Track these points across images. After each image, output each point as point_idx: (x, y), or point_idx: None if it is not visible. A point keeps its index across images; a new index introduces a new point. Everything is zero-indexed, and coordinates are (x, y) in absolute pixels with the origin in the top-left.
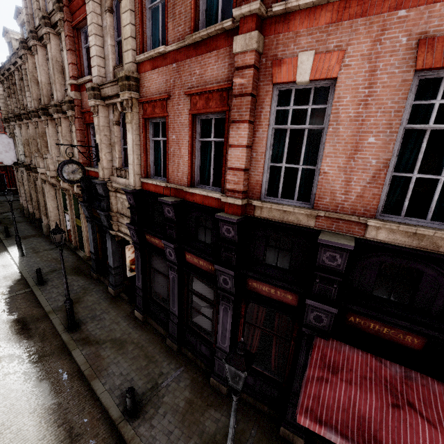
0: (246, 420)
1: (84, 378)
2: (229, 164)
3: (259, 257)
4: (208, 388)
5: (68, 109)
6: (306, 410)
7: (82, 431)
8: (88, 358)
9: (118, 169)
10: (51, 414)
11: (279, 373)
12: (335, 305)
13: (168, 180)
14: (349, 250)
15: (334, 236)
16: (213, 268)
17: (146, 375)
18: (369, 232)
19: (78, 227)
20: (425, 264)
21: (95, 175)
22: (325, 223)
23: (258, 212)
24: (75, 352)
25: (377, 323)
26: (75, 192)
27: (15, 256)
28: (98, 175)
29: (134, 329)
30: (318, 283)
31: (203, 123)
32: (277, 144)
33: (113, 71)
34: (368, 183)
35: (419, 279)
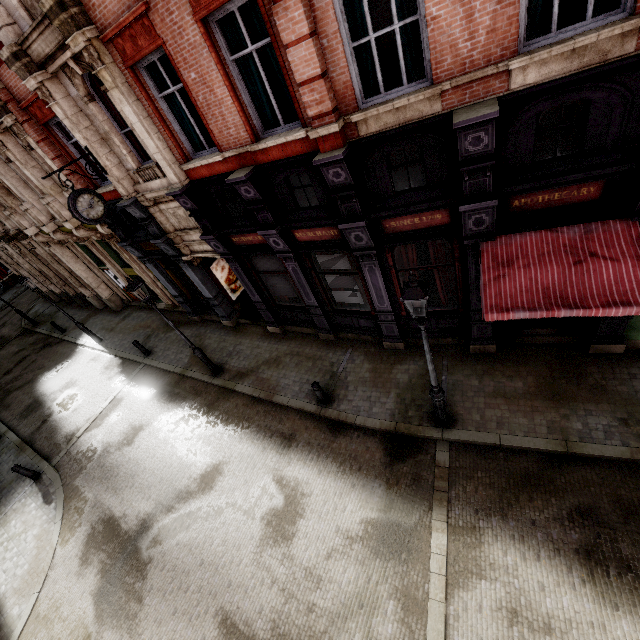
0: (434, 358)
1: (263, 401)
2: (297, 77)
3: (385, 188)
4: (385, 353)
5: (1, 116)
6: (491, 308)
7: (292, 431)
8: (254, 386)
9: (139, 171)
10: (257, 434)
11: (452, 303)
12: (494, 197)
13: (220, 149)
14: (494, 120)
15: (471, 111)
16: (336, 232)
17: (319, 371)
18: (514, 81)
19: (134, 279)
20: (592, 88)
21: (112, 198)
22: (454, 99)
23: (363, 129)
24: (239, 388)
25: (546, 193)
26: (99, 236)
27: (94, 345)
28: (116, 194)
29: (279, 343)
30: (468, 181)
31: (222, 27)
32: (349, 5)
33: (19, 3)
34: (497, 4)
35: (587, 112)
